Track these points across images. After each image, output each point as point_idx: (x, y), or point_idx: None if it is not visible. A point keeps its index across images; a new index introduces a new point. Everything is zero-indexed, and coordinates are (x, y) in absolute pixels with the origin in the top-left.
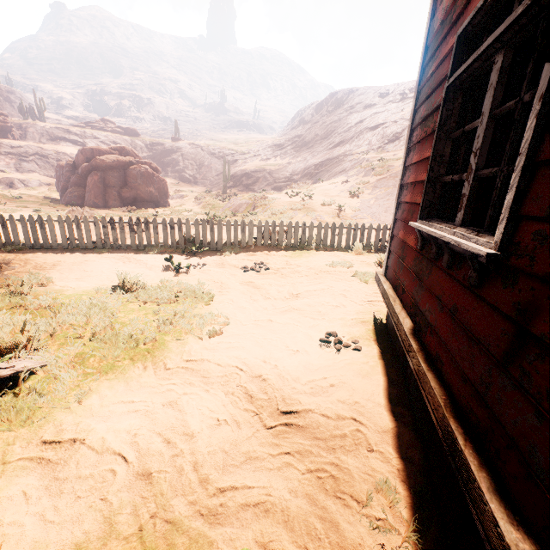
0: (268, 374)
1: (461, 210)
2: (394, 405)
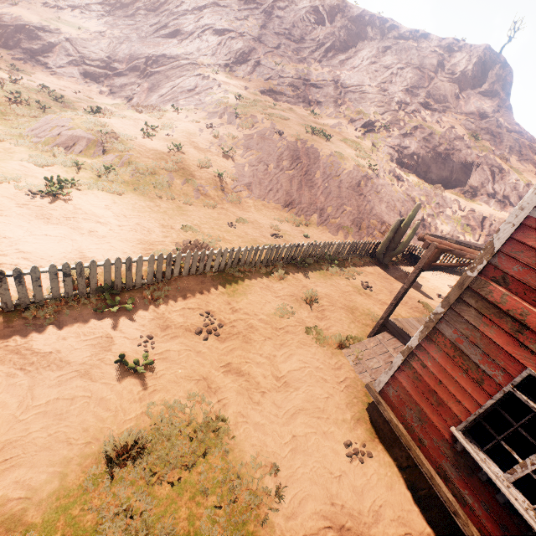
0: (347, 521)
1: (512, 476)
2: (413, 506)
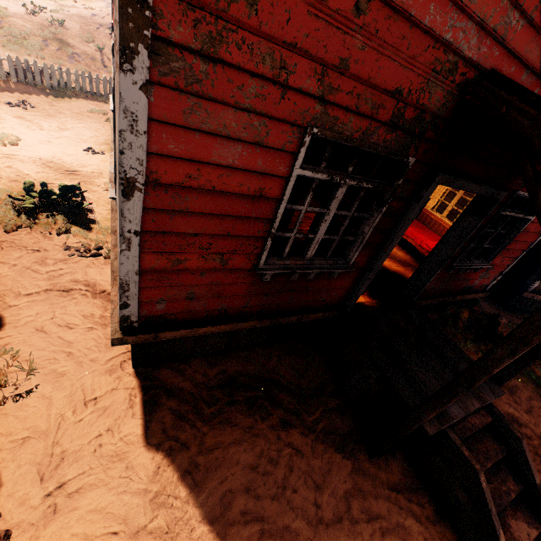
0: (57, 161)
1: None
2: None
